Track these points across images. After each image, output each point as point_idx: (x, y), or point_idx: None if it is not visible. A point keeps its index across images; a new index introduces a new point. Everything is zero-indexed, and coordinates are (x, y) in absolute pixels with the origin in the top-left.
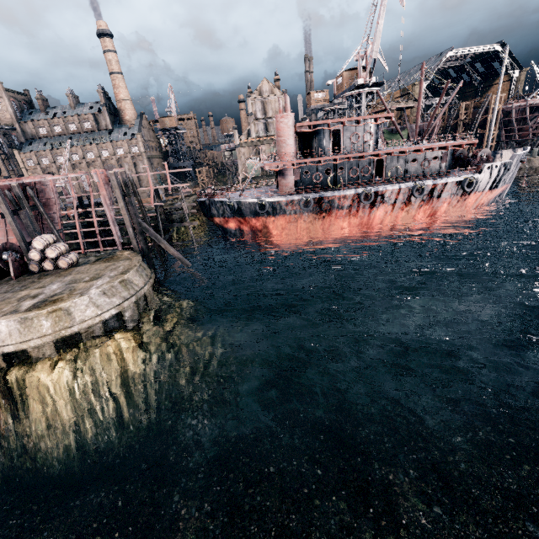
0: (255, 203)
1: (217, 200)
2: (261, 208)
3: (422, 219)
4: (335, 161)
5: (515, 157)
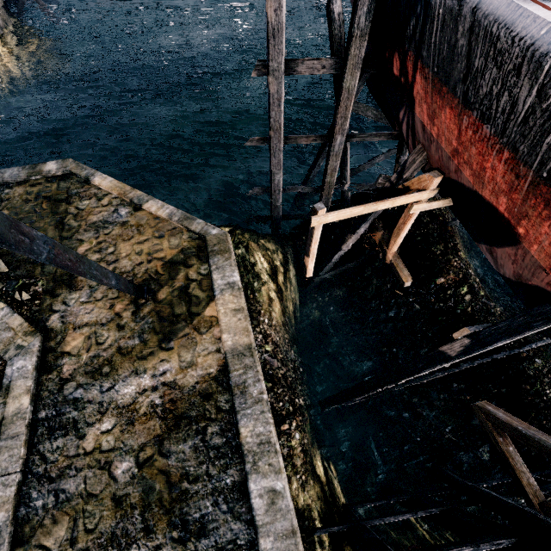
0: None
1: None
2: None
3: None
4: None
5: None
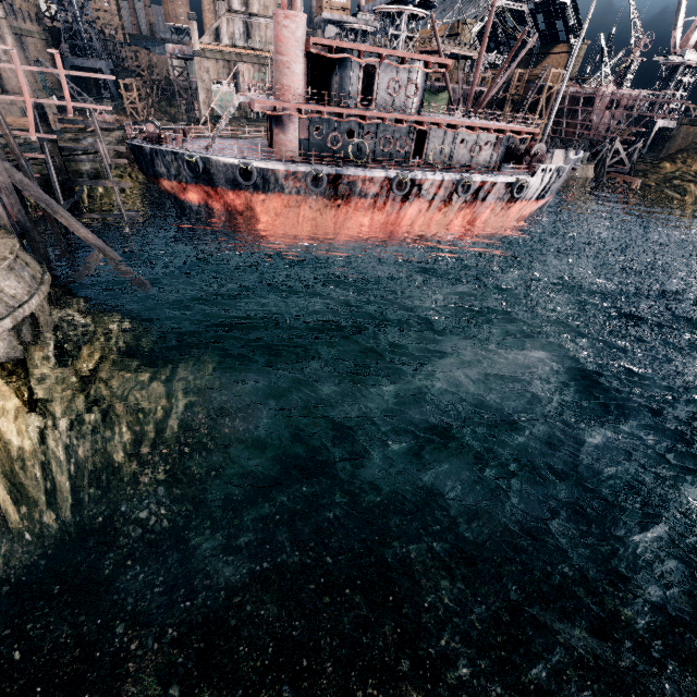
0: (235, 166)
1: (167, 148)
2: (245, 176)
3: (459, 226)
4: (363, 119)
5: (571, 162)
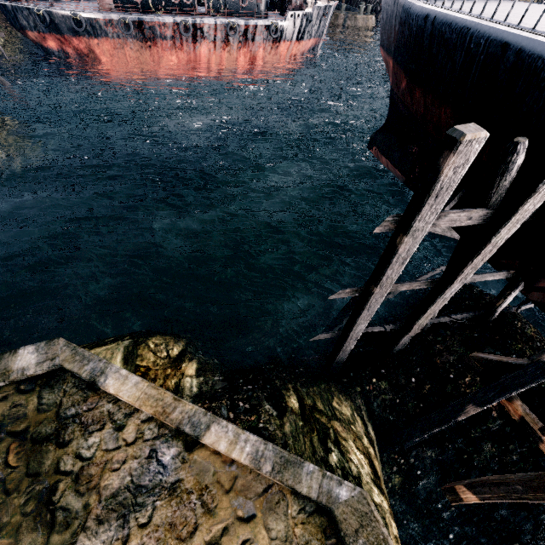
0: (70, 17)
1: (22, 5)
2: (79, 25)
3: (245, 63)
4: None
5: (315, 8)
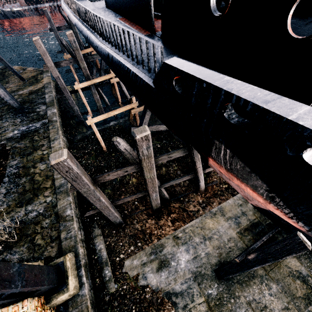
0: (10, 11)
1: None
2: (14, 14)
3: None
4: None
5: None
